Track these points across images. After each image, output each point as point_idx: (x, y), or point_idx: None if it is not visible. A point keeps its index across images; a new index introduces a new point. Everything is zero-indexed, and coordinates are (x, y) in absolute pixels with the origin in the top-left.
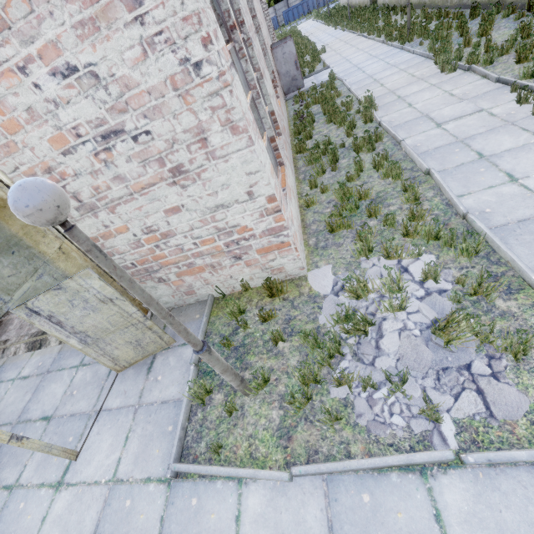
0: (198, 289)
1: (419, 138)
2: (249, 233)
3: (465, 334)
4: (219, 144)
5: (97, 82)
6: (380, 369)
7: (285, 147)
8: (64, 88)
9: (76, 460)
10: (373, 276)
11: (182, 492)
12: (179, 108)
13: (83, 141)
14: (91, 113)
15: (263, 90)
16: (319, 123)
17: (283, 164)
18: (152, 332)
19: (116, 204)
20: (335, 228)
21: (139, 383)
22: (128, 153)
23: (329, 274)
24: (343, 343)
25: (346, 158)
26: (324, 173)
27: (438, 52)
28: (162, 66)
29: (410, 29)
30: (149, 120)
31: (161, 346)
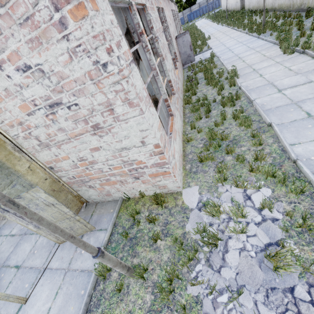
0: (113, 193)
1: (265, 99)
2: (143, 164)
3: (290, 267)
4: (121, 112)
5: (43, 74)
6: (224, 277)
7: (177, 101)
8: (24, 78)
9: (25, 303)
10: (225, 199)
11: None
12: (95, 91)
13: (38, 108)
14: (41, 93)
15: (164, 67)
16: (201, 85)
17: (173, 115)
18: (80, 222)
19: (61, 143)
20: (204, 159)
21: (71, 253)
22: (65, 115)
23: (196, 193)
24: (200, 249)
25: (216, 109)
26: (200, 119)
27: (282, 41)
28: (82, 65)
29: (264, 25)
30: (77, 97)
31: (86, 230)
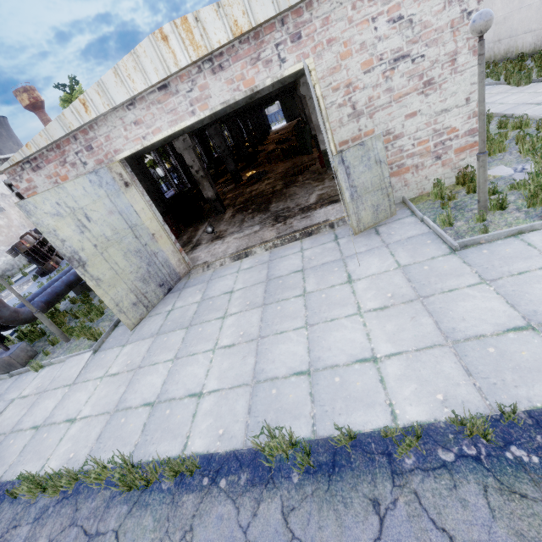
0: (396, 192)
1: (526, 112)
2: (455, 134)
3: None
4: (461, 63)
5: (410, 25)
6: None
7: None
8: (390, 29)
9: (359, 266)
10: None
11: (470, 252)
12: (448, 40)
13: (381, 63)
14: (396, 45)
15: None
16: None
17: None
18: (387, 200)
19: (376, 110)
20: (492, 152)
21: (375, 239)
22: (403, 71)
23: (505, 168)
24: None
25: None
26: None
27: (509, 77)
28: (450, 14)
29: None
30: (427, 48)
31: (387, 216)
